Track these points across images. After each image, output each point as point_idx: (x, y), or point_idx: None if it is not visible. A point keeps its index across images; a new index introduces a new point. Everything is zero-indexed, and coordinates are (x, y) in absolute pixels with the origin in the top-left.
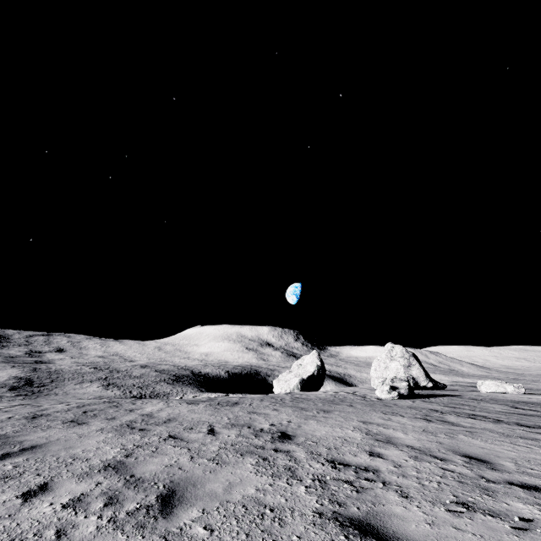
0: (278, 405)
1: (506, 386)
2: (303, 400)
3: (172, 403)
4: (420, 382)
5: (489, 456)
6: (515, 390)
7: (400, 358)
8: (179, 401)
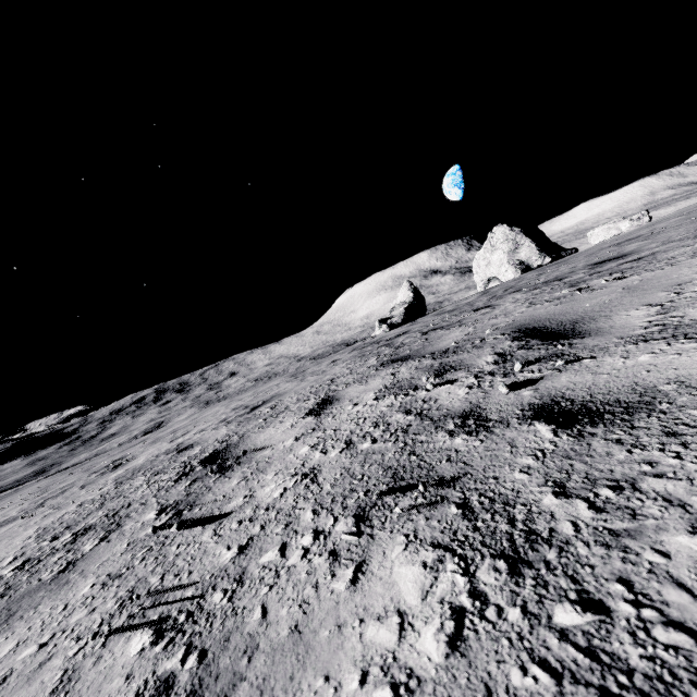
0: None
1: (621, 225)
2: None
3: None
4: (532, 264)
5: (190, 425)
6: (632, 225)
7: (502, 245)
8: None
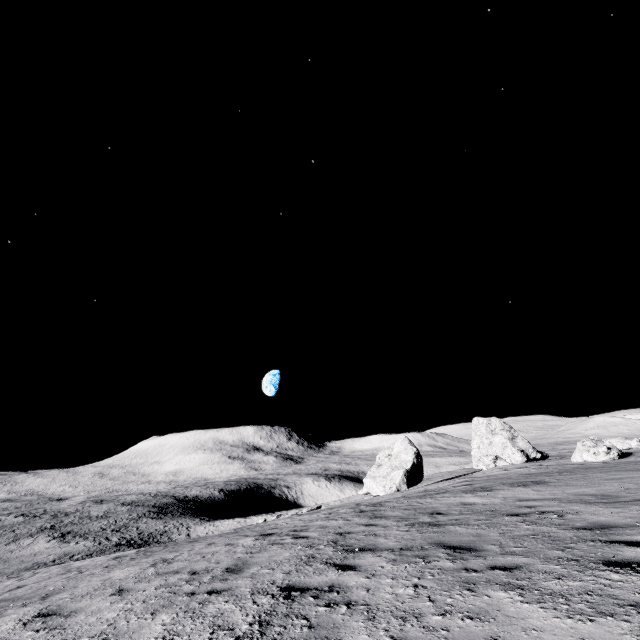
0: (582, 474)
1: (629, 442)
2: (555, 472)
3: (460, 495)
4: (530, 454)
5: None
6: (638, 444)
7: (502, 431)
8: (446, 494)
